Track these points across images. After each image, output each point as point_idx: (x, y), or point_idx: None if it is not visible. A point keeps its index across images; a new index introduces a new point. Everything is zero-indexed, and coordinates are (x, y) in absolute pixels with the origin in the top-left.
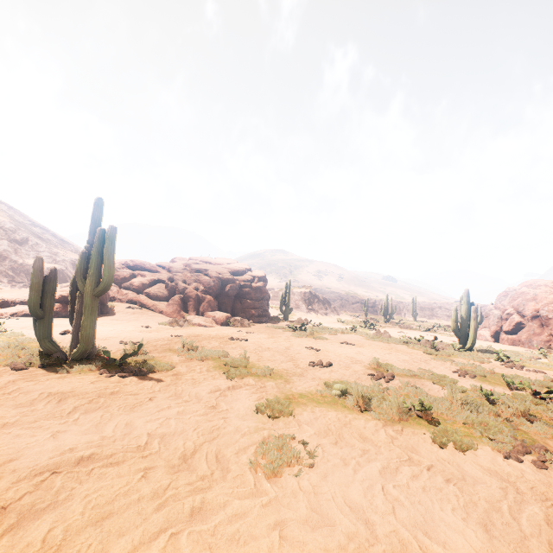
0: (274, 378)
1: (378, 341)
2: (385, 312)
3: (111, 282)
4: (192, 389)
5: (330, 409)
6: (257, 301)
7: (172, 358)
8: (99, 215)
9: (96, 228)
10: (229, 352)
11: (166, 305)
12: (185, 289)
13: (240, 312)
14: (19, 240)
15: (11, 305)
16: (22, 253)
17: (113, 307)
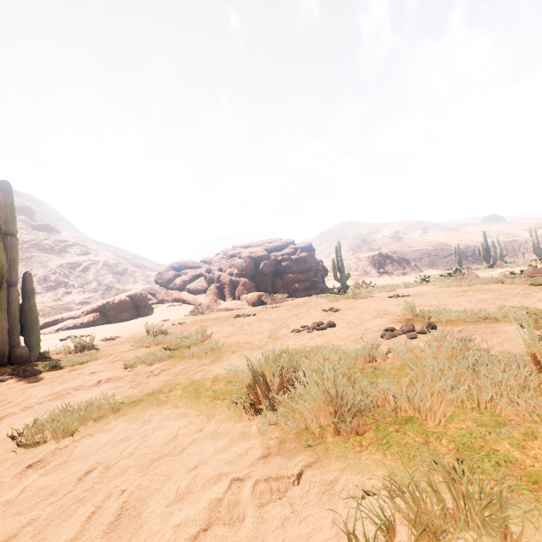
0: (199, 359)
1: (455, 286)
2: (486, 255)
3: (1, 268)
4: (37, 391)
5: (194, 411)
6: (301, 273)
7: (121, 348)
8: (5, 200)
9: (5, 215)
10: (207, 331)
11: (204, 297)
12: (220, 276)
13: (281, 289)
14: (120, 272)
15: (61, 322)
16: (124, 281)
17: (156, 308)
